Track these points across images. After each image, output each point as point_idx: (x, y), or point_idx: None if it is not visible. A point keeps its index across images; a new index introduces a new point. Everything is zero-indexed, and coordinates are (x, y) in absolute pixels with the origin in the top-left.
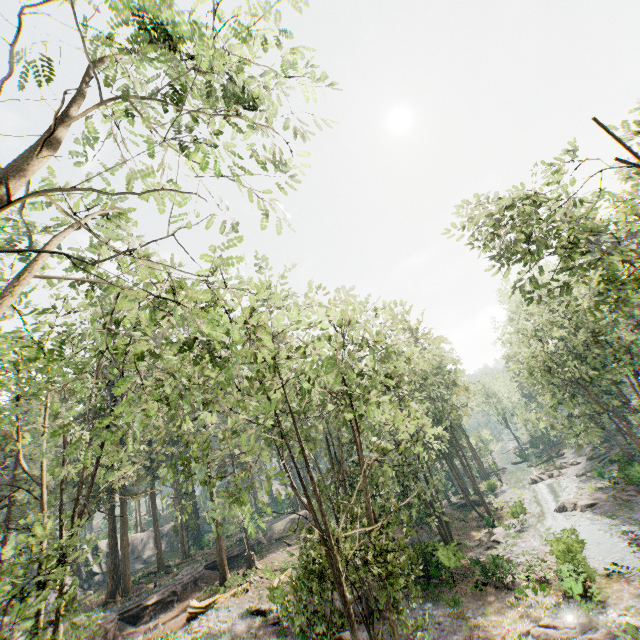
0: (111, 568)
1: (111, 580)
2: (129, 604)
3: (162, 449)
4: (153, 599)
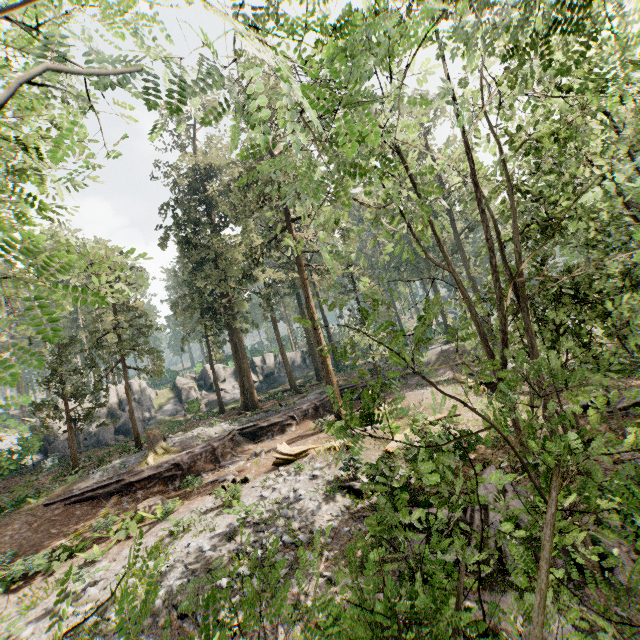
0: (240, 385)
1: (242, 395)
2: (254, 420)
3: (268, 274)
4: (269, 422)
